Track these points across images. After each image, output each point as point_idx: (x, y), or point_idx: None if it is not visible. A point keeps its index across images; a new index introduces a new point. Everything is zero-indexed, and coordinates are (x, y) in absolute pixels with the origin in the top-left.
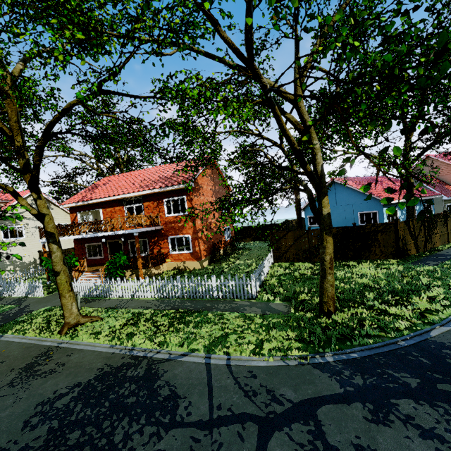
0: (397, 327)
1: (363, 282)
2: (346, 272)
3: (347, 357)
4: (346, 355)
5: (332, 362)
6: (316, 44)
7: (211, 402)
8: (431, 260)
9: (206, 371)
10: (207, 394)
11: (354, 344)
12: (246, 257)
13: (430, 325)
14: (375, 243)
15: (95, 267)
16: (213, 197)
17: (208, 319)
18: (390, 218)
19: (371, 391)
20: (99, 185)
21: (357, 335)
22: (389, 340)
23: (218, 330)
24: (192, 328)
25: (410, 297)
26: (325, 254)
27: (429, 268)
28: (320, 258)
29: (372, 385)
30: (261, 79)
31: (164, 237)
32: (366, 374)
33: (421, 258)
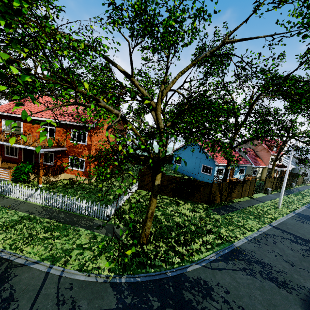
0: (174, 260)
1: (176, 221)
2: (174, 208)
3: (133, 280)
4: (134, 278)
5: (123, 283)
6: (175, 78)
7: (32, 306)
8: (224, 209)
9: (43, 280)
10: (33, 300)
11: (142, 271)
12: (123, 180)
13: (191, 262)
14: (198, 192)
15: (9, 164)
16: (111, 133)
17: (68, 233)
18: (218, 173)
19: (130, 309)
20: (26, 101)
21: (149, 263)
22: (163, 271)
23: (69, 245)
24: (52, 240)
25: (194, 238)
26: (150, 209)
27: (218, 217)
28: (147, 210)
29: (133, 305)
30: (112, 112)
31: (66, 155)
32: (135, 295)
33: (219, 207)
